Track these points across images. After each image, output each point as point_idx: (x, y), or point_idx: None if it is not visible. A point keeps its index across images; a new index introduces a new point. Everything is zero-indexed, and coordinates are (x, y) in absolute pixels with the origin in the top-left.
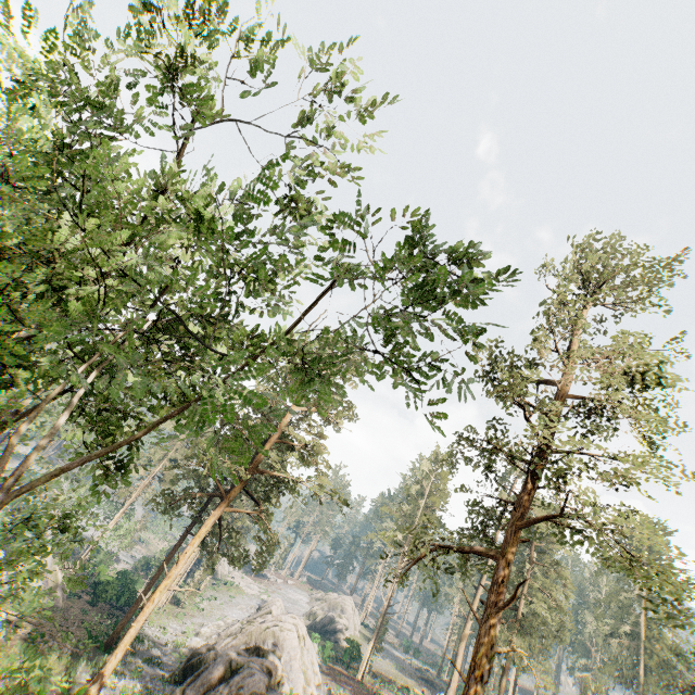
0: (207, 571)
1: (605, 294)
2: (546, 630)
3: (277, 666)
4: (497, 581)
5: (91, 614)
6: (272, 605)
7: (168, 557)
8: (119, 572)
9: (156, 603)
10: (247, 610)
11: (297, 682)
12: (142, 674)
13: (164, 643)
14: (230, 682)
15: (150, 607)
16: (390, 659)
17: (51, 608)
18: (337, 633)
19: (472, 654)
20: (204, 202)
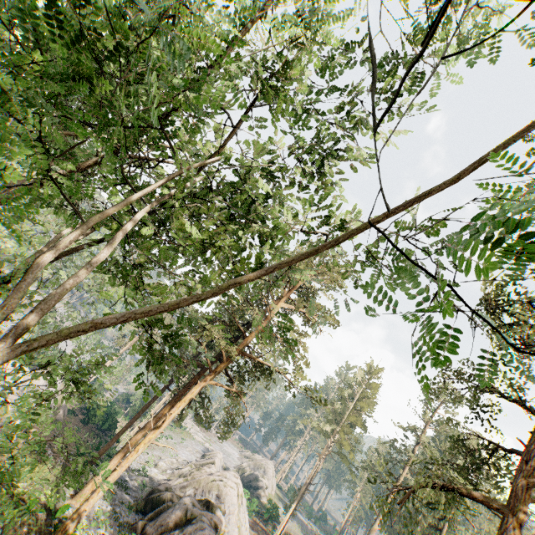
0: (177, 424)
1: None
2: None
3: (222, 522)
4: None
5: (82, 431)
6: (215, 456)
7: (148, 404)
8: (107, 402)
9: (140, 453)
10: (193, 453)
11: (231, 534)
12: (113, 497)
13: (131, 469)
14: (184, 530)
15: (134, 456)
16: (296, 522)
17: (54, 420)
18: (259, 490)
19: None
20: None
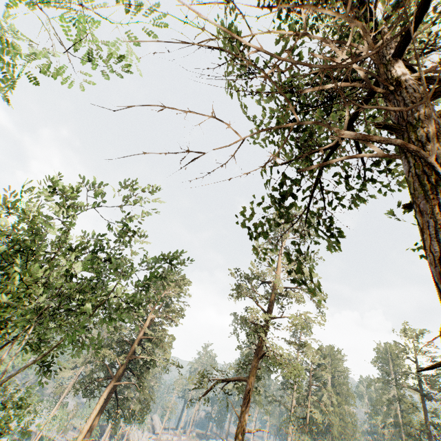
0: (113, 431)
1: (288, 236)
2: (345, 432)
3: None
4: (247, 393)
5: None
6: None
7: None
8: None
9: None
10: None
11: None
12: None
13: None
14: None
15: None
16: None
17: None
18: None
19: (235, 435)
20: (70, 265)
